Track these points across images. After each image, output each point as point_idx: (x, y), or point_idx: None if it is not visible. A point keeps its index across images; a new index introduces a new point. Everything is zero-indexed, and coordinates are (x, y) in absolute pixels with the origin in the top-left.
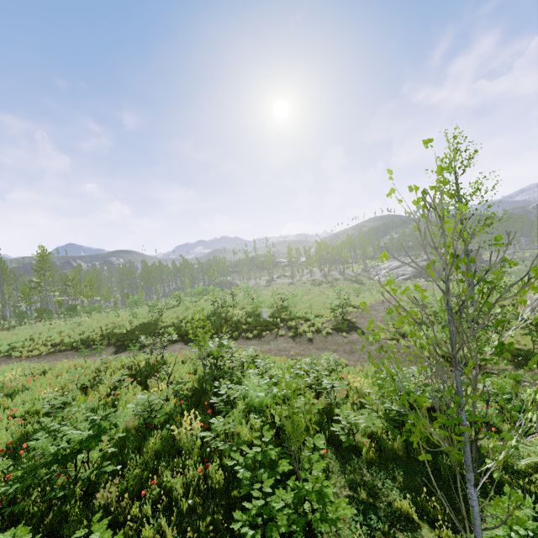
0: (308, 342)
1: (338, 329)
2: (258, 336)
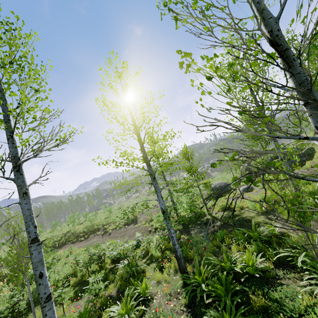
0: (108, 235)
1: (126, 224)
2: (87, 238)
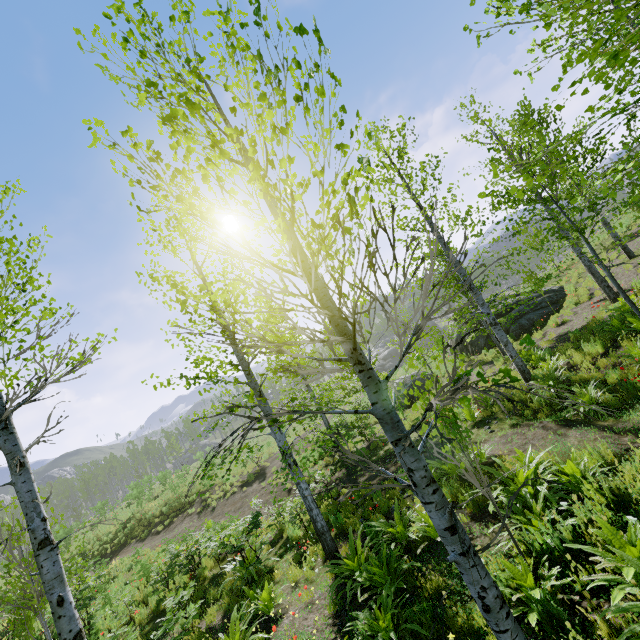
0: (211, 512)
1: (245, 483)
2: (169, 525)
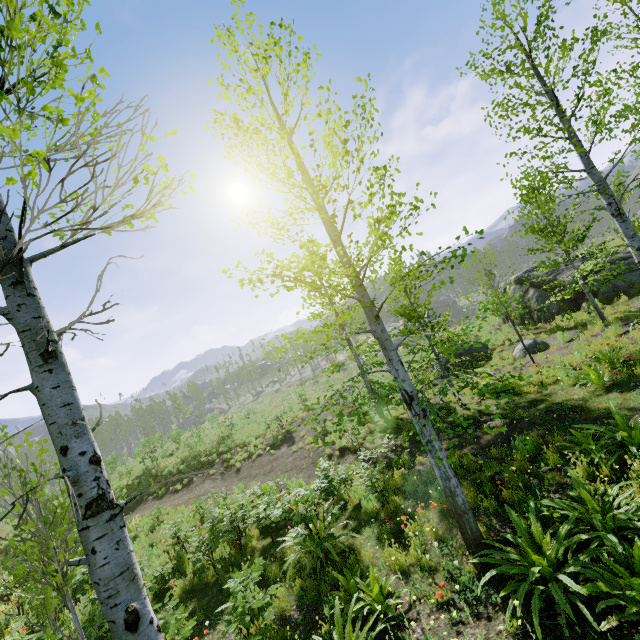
0: (236, 474)
1: (271, 446)
2: (188, 484)
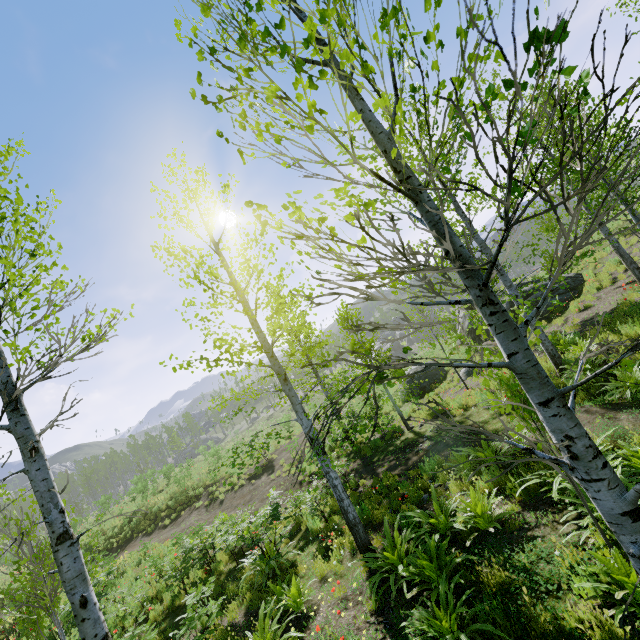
0: (219, 505)
1: (253, 476)
2: (176, 519)
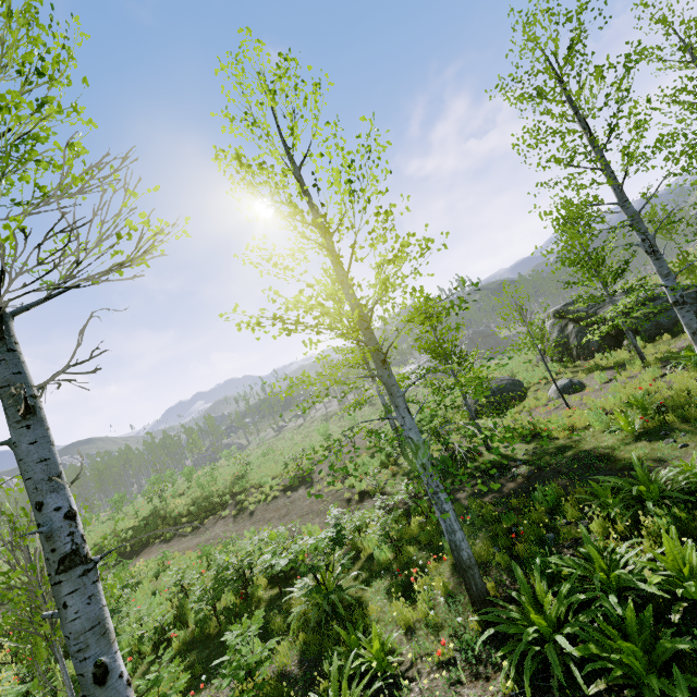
0: (249, 517)
1: (288, 488)
2: (198, 527)
